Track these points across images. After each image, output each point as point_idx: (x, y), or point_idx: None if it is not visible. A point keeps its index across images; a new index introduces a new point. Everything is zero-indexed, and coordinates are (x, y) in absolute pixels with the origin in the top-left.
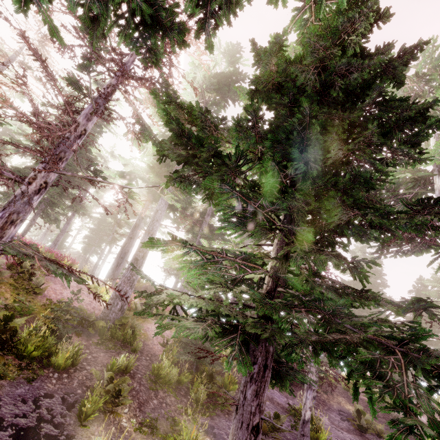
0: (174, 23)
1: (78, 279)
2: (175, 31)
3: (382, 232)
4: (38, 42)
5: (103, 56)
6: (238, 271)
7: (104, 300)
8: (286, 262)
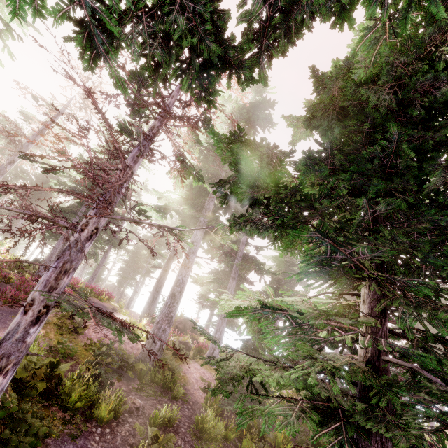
0: (245, 60)
1: (131, 335)
2: (244, 67)
3: None
4: (83, 95)
5: (146, 101)
6: (328, 335)
7: (160, 359)
8: (385, 319)
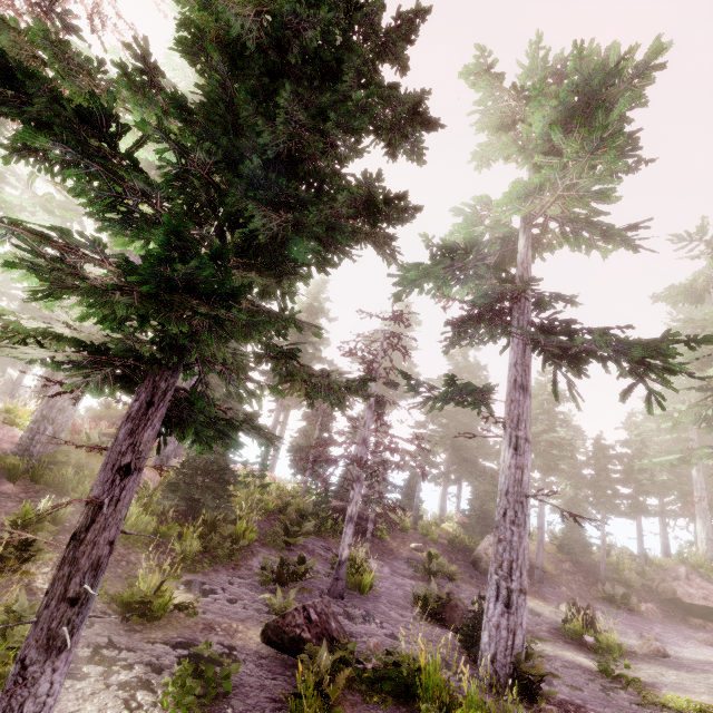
0: None
1: None
2: None
3: (334, 252)
4: None
5: None
6: None
7: None
8: None
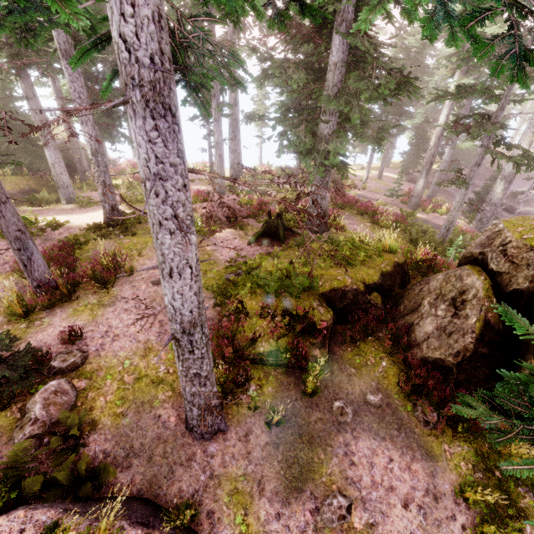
0: None
1: None
2: None
3: None
4: None
5: None
6: None
7: None
8: None
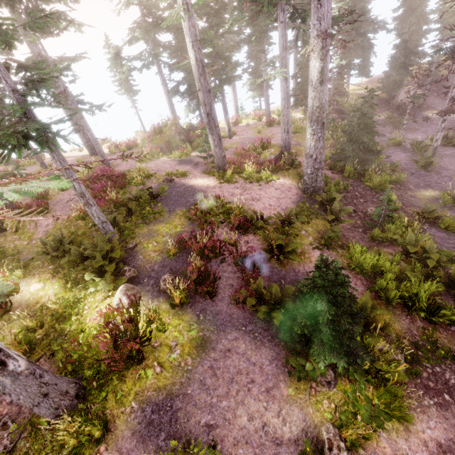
0: None
1: None
2: None
3: None
4: None
5: None
6: None
7: None
8: None
